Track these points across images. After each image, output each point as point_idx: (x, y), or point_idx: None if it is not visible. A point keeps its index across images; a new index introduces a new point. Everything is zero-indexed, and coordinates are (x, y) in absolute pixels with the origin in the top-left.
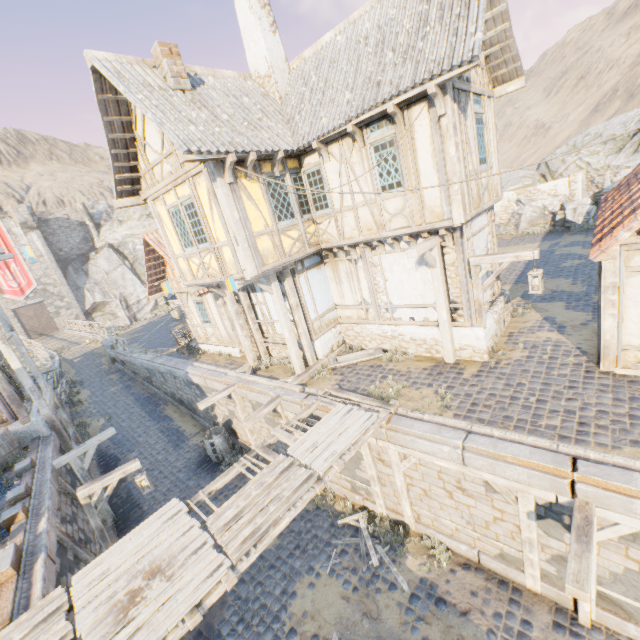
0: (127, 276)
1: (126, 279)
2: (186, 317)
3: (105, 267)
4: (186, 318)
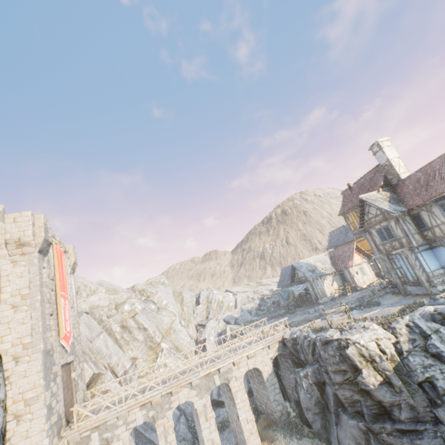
0: (109, 343)
1: (109, 347)
2: (354, 277)
3: (87, 333)
4: (353, 277)
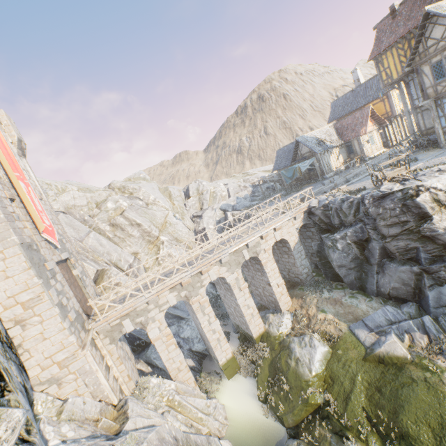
0: (103, 242)
1: (104, 245)
2: (363, 147)
3: (73, 234)
4: (363, 147)
